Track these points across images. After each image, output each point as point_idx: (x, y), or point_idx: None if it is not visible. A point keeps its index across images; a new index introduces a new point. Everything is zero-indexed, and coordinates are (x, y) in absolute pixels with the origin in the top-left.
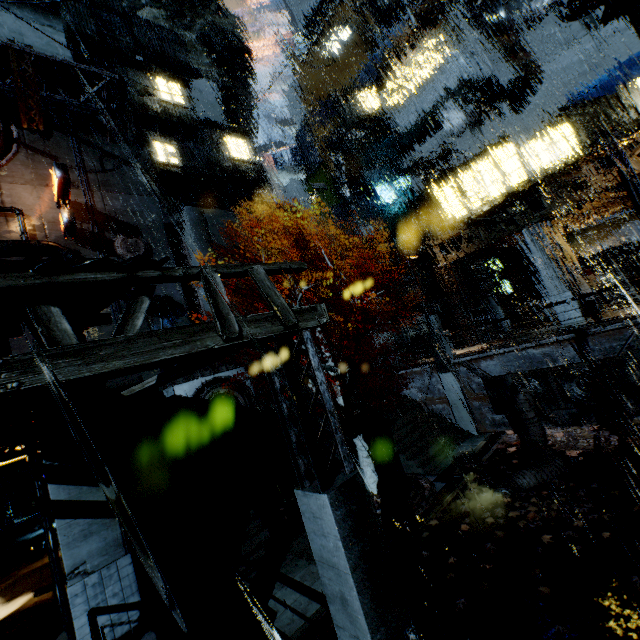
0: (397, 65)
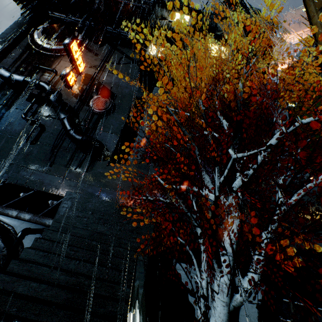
0: None
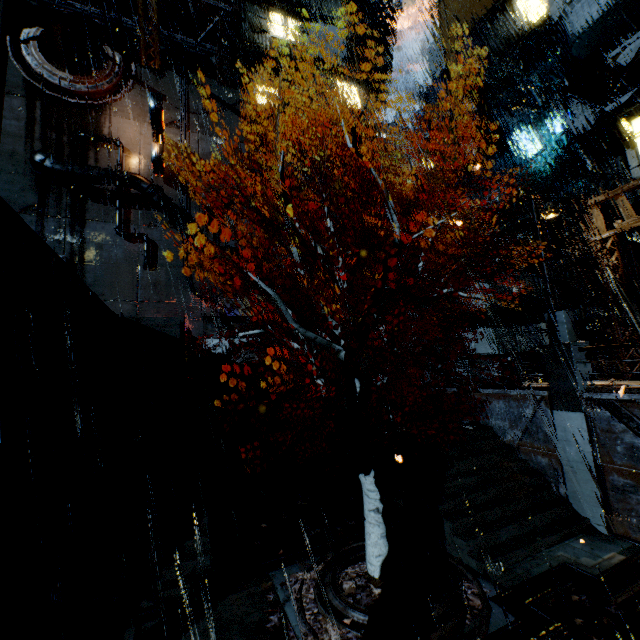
0: None
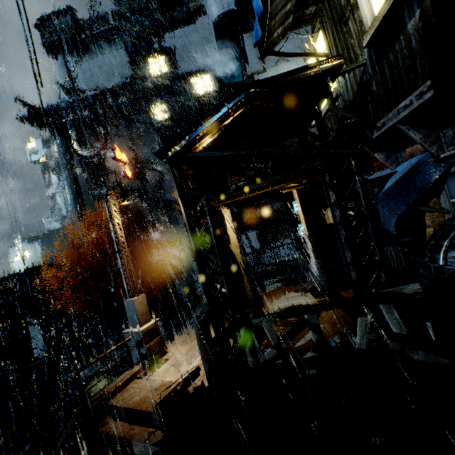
0: None
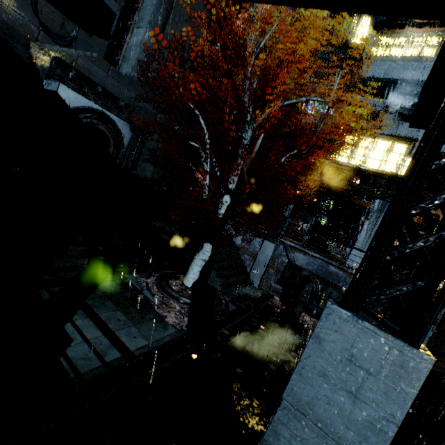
0: (401, 27)
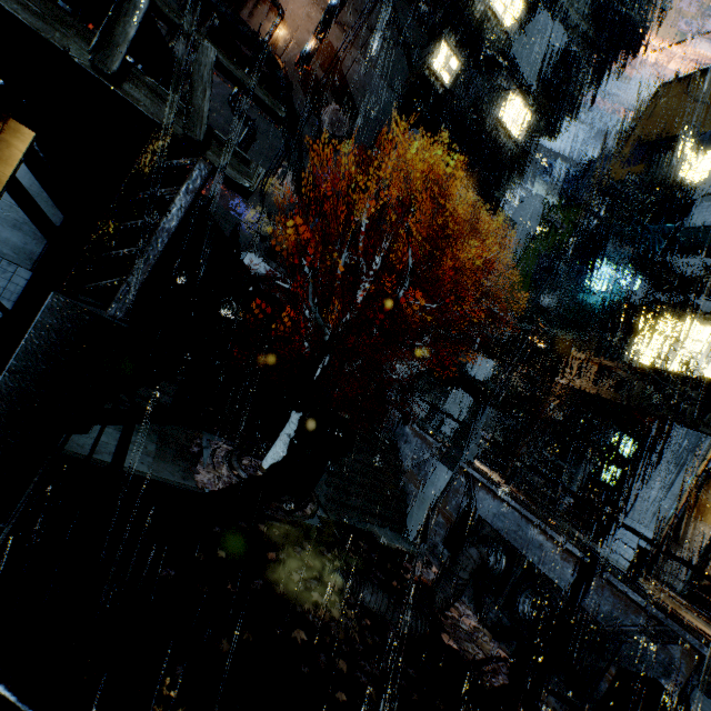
0: None
